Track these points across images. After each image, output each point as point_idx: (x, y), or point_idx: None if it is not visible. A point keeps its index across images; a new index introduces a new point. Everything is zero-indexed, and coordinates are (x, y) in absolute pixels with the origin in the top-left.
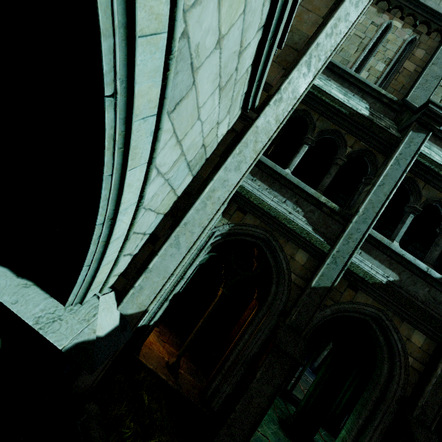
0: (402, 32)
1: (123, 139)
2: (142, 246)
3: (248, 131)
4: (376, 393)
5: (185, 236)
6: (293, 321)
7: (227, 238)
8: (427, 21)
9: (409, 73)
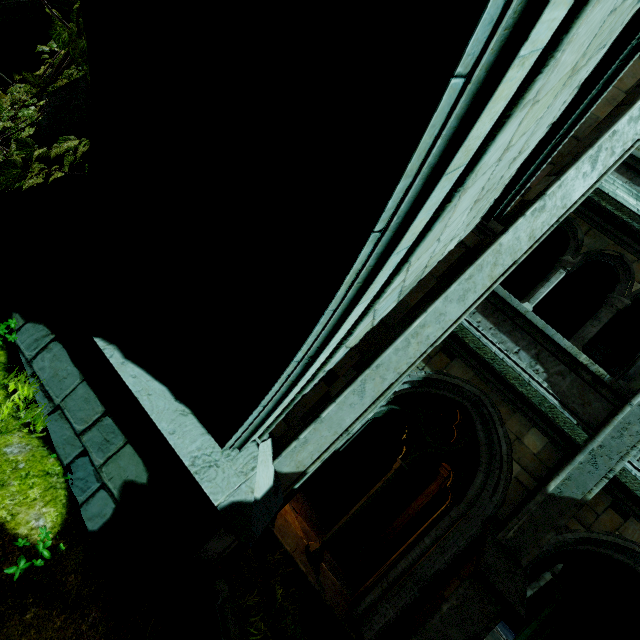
0: None
1: (366, 274)
2: (314, 385)
3: (488, 250)
4: None
5: (373, 382)
6: (509, 539)
7: (419, 389)
8: None
9: None
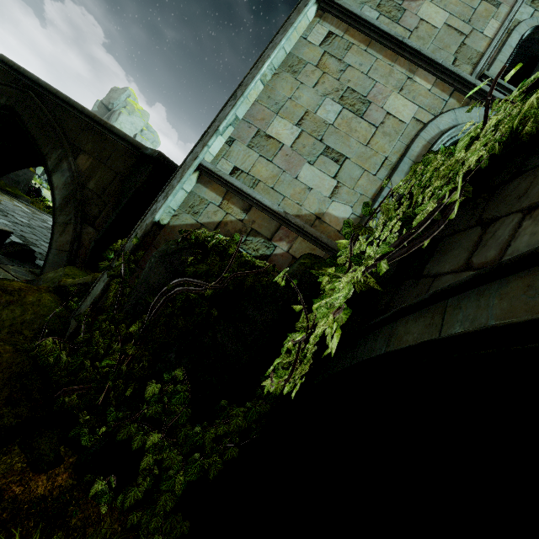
0: None
1: None
2: None
3: None
4: None
5: None
6: None
7: None
8: None
9: None
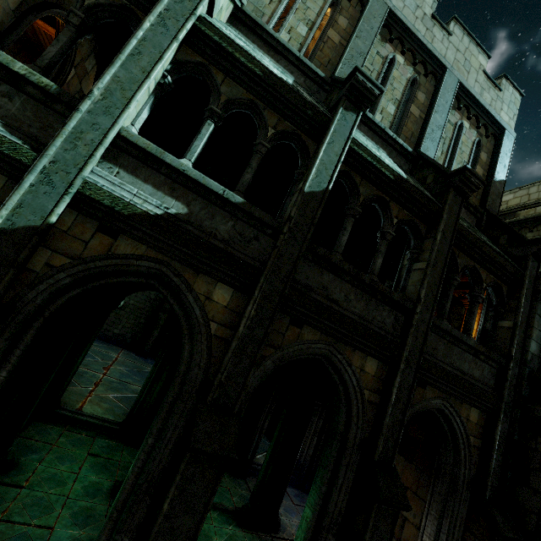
0: None
1: None
2: None
3: None
4: (173, 390)
5: None
6: None
7: None
8: None
9: None
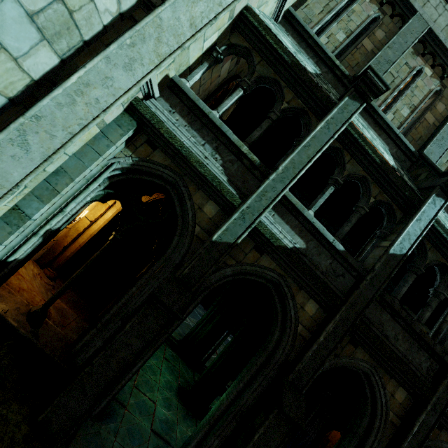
0: (369, 6)
1: None
2: None
3: (146, 18)
4: (262, 358)
5: (38, 136)
6: (184, 274)
7: (130, 176)
8: (393, 2)
9: (366, 52)
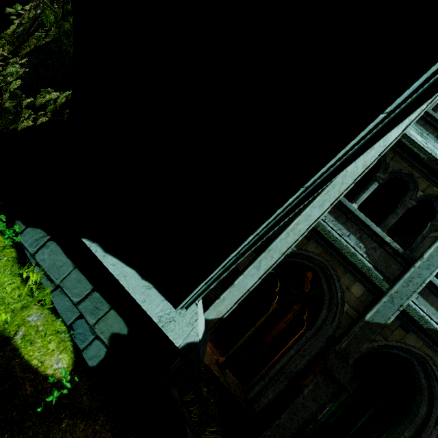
0: None
1: (289, 208)
2: None
3: (339, 175)
4: (410, 431)
5: (266, 260)
6: (342, 349)
7: (287, 259)
8: None
9: None
